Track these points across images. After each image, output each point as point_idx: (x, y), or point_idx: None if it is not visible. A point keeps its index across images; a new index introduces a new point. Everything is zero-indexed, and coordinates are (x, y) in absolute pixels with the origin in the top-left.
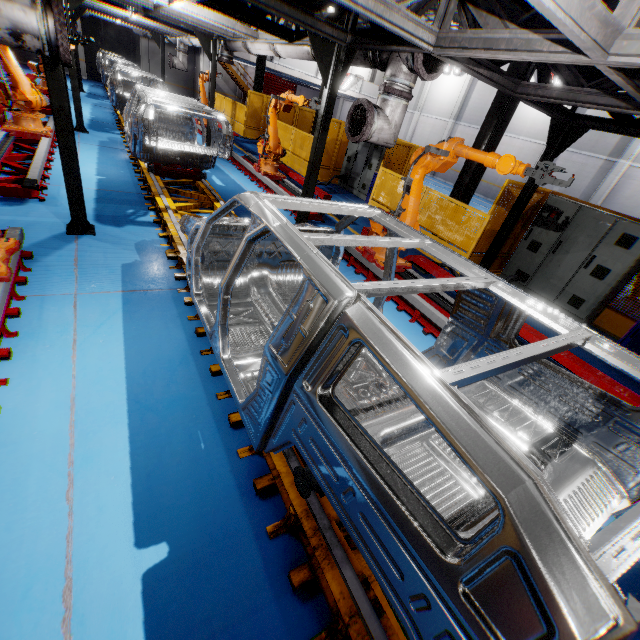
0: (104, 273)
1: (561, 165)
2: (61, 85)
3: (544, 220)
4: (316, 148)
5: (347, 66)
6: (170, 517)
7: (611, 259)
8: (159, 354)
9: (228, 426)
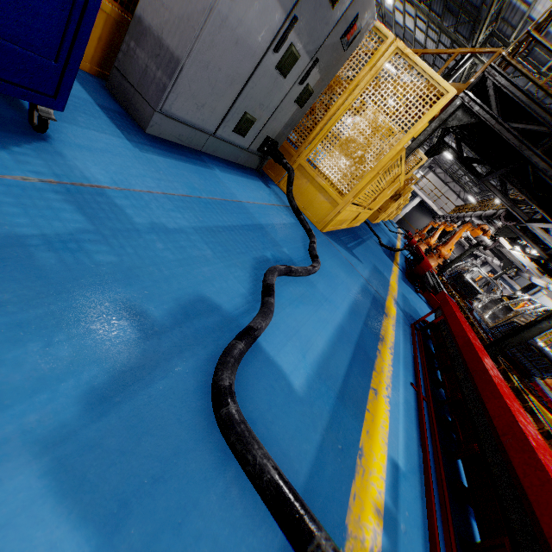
0: None
1: None
2: (472, 251)
3: None
4: None
5: None
6: None
7: None
8: None
9: None
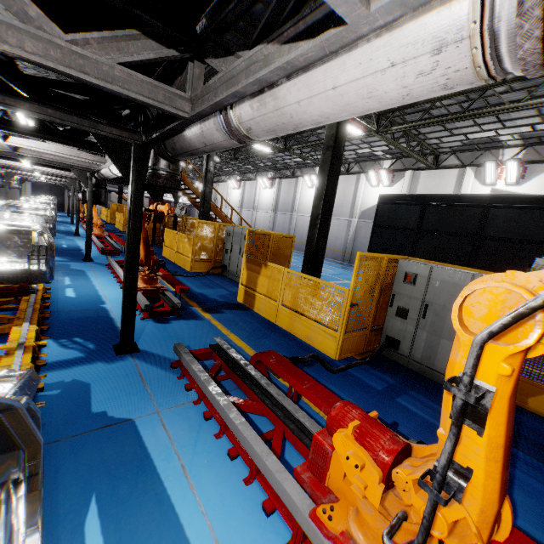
0: None
1: (279, 220)
2: None
3: None
4: (76, 206)
5: (80, 184)
6: None
7: None
8: None
9: None
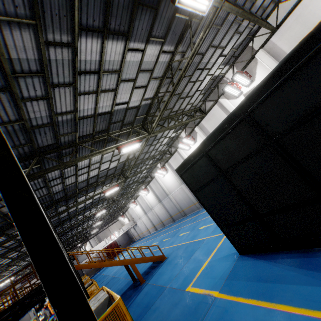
0: None
1: (166, 205)
2: None
3: None
4: None
5: None
6: None
7: None
8: None
9: None
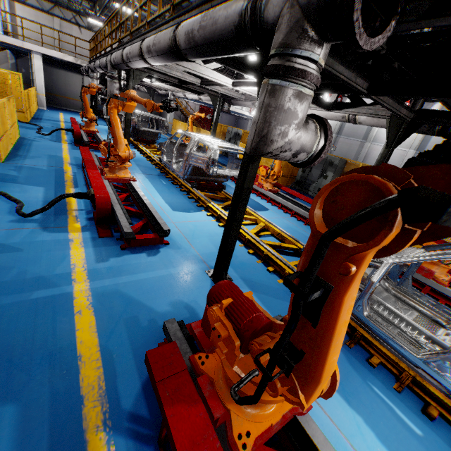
0: None
1: None
2: (254, 172)
3: None
4: None
5: (410, 134)
6: None
7: None
8: None
9: None
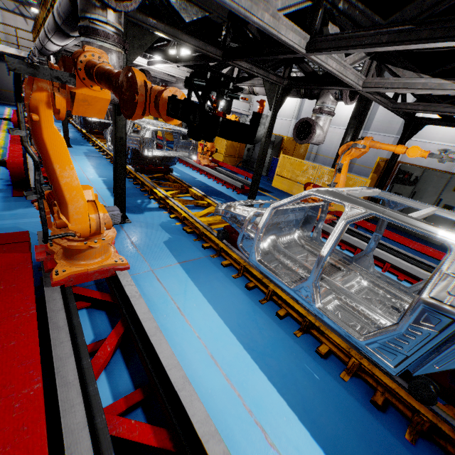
0: (157, 251)
1: None
2: (123, 123)
3: (400, 179)
4: (264, 148)
5: (285, 98)
6: (344, 443)
7: (452, 200)
8: (237, 308)
9: (319, 357)
